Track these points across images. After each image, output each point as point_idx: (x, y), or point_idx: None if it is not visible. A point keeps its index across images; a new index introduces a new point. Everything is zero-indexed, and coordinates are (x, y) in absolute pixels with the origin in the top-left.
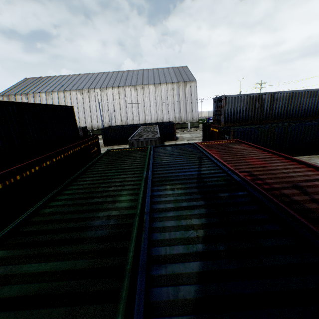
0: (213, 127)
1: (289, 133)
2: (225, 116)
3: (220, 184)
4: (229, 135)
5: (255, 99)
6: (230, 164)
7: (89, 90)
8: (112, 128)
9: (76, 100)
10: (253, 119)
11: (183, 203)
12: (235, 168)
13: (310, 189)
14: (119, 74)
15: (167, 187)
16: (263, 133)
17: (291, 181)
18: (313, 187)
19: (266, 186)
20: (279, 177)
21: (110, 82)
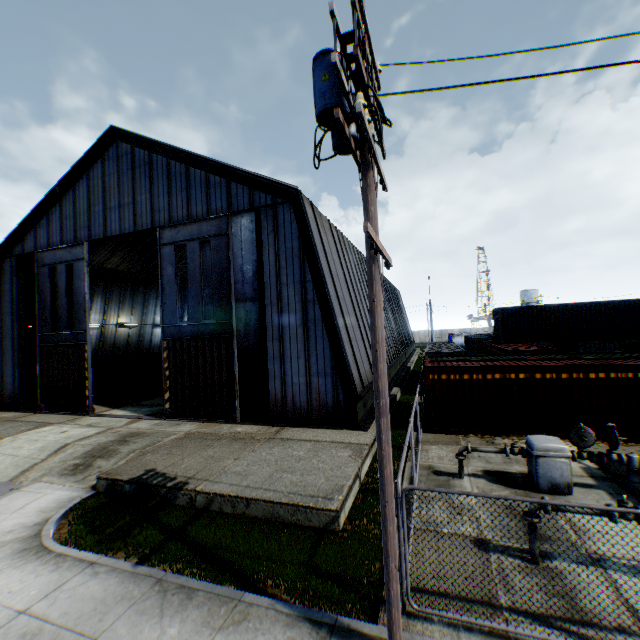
0: None
1: None
2: None
3: None
4: None
5: None
6: None
7: None
8: None
9: None
10: None
11: None
12: None
13: None
14: None
15: None
16: None
17: None
18: None
19: None
20: None
21: None
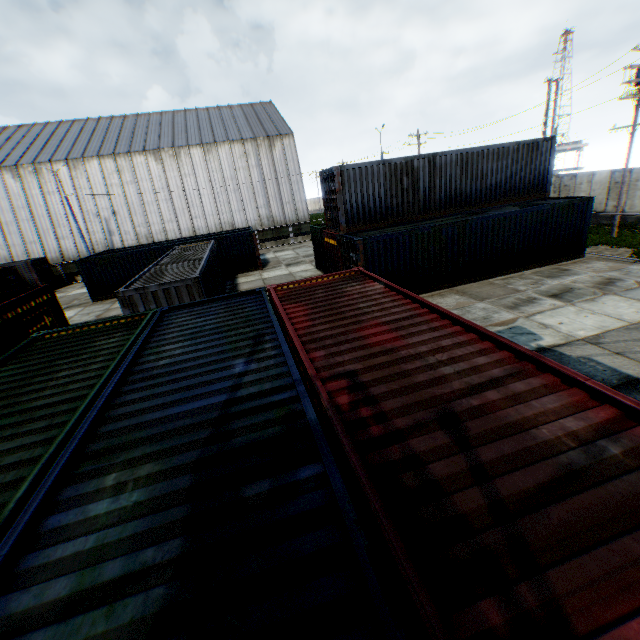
0: (327, 235)
1: (468, 236)
2: (347, 211)
3: (264, 438)
4: (357, 253)
5: (401, 171)
6: (319, 352)
7: (39, 167)
8: (106, 257)
9: (5, 195)
10: (402, 213)
11: (111, 564)
12: (325, 364)
13: (477, 421)
14: (114, 123)
15: (106, 481)
16: (421, 241)
17: (441, 395)
18: (484, 413)
19: (378, 429)
20: (417, 385)
21: (94, 146)
